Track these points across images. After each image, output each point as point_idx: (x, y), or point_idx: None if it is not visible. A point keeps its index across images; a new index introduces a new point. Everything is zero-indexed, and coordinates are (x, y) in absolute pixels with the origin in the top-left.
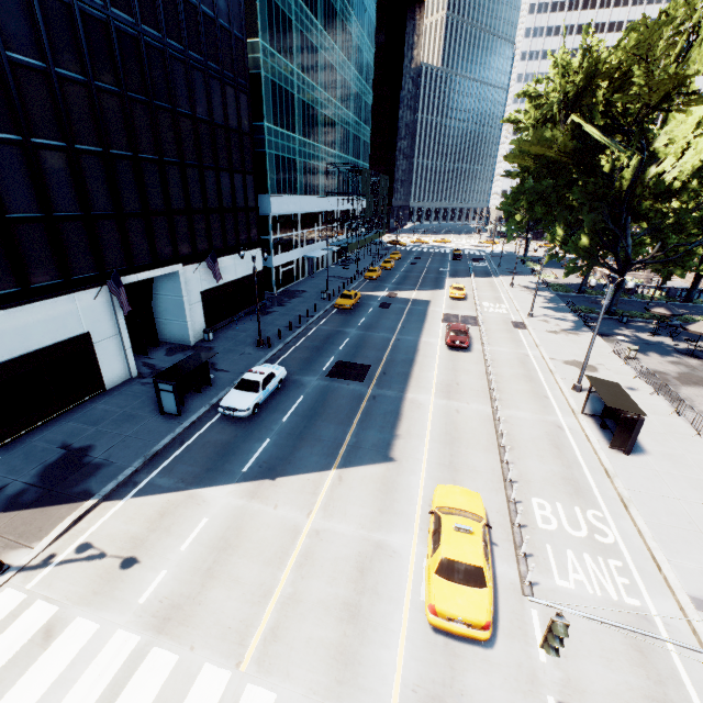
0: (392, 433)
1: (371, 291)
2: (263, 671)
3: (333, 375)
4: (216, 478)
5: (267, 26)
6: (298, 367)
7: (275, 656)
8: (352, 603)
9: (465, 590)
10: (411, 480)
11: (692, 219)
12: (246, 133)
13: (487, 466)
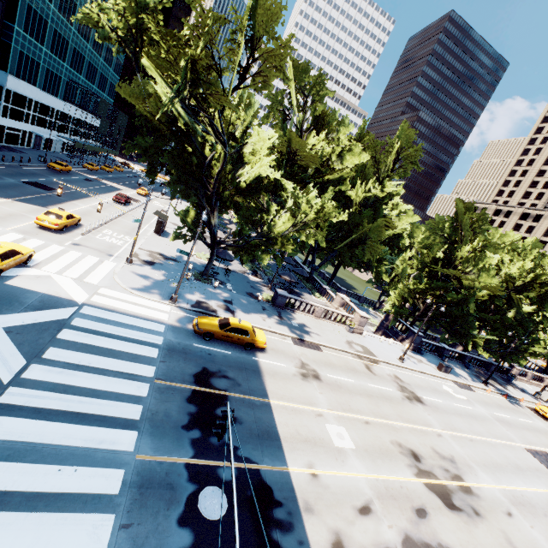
0: (53, 204)
1: (84, 173)
2: None
3: (28, 183)
4: None
5: None
6: (2, 173)
7: None
8: (2, 217)
9: (53, 218)
10: None
11: None
12: None
13: (95, 222)
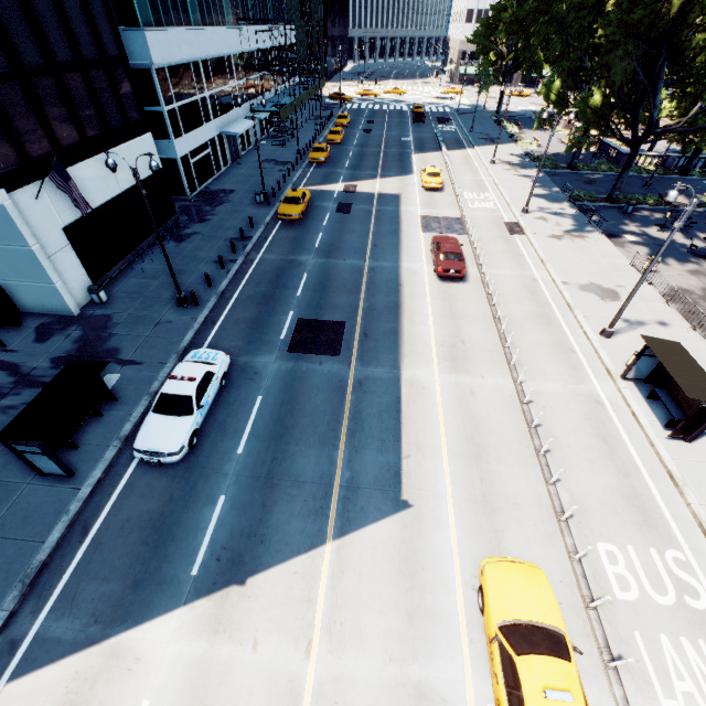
0: (397, 451)
1: (322, 184)
2: None
3: (296, 348)
4: (152, 600)
5: None
6: (244, 339)
7: None
8: None
9: None
10: (439, 542)
11: None
12: None
13: (530, 493)
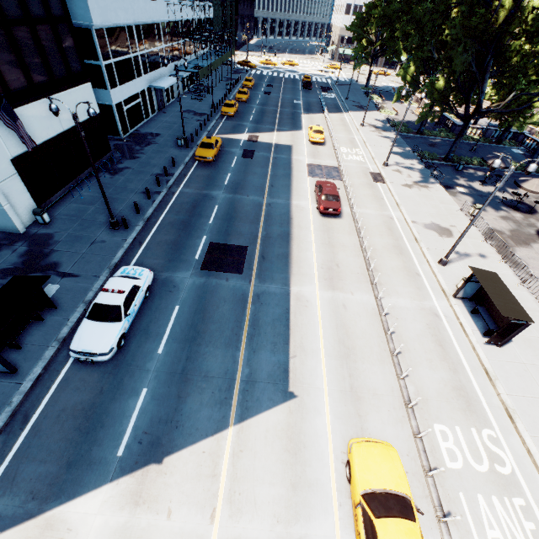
0: (286, 352)
1: (231, 133)
2: None
3: (208, 266)
4: (82, 479)
5: None
6: (165, 257)
7: None
8: None
9: None
10: (317, 425)
11: (536, 62)
12: None
13: (386, 385)
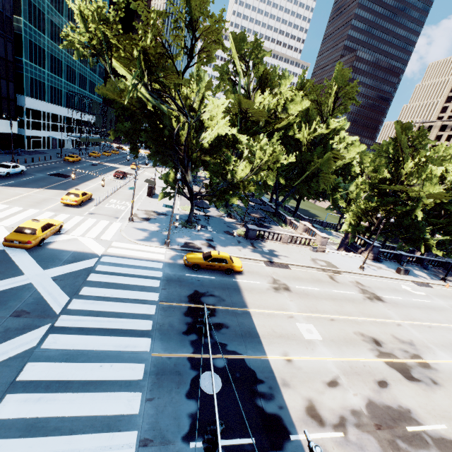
0: (72, 187)
1: (90, 160)
2: (6, 204)
3: (52, 175)
4: None
5: (28, 13)
6: (34, 171)
7: (10, 203)
8: (39, 202)
9: (73, 197)
10: None
11: None
12: (10, 61)
13: (103, 195)
